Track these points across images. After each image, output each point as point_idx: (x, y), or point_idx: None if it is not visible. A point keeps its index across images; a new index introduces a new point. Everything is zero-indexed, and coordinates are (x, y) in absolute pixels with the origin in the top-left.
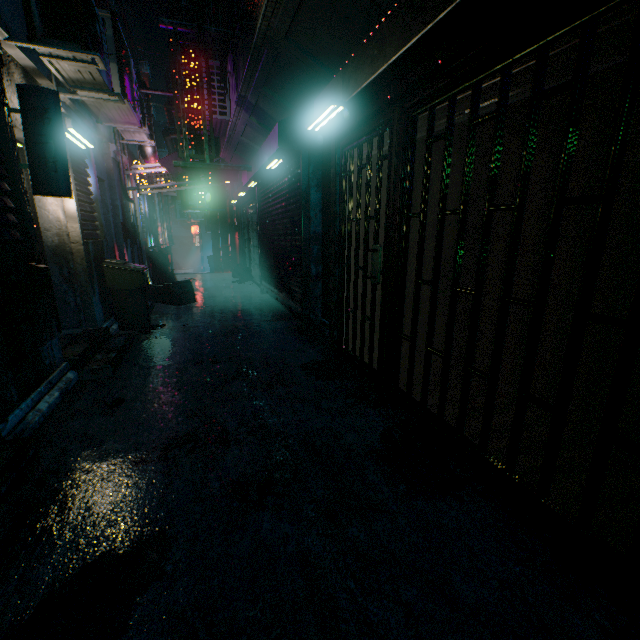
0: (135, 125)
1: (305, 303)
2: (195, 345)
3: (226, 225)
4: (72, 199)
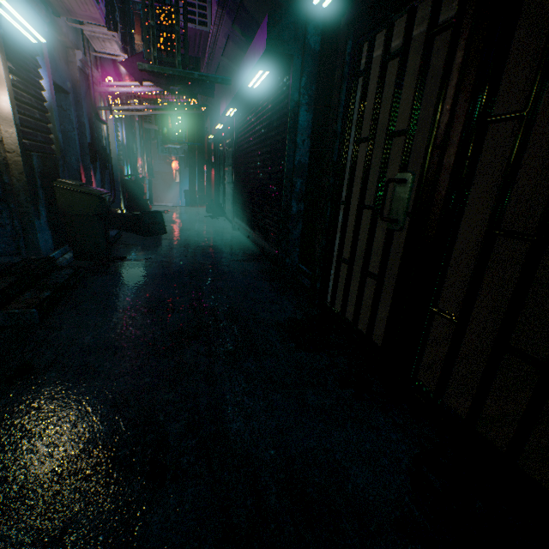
0: (99, 22)
1: (281, 245)
2: (152, 285)
3: (203, 161)
4: (5, 95)
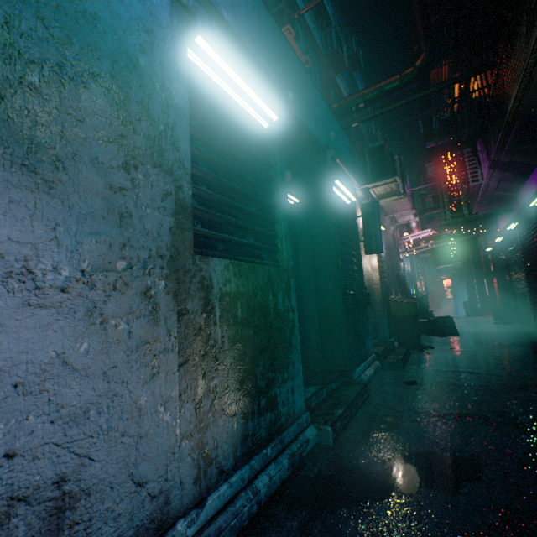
0: (407, 210)
1: None
2: (466, 362)
3: (480, 272)
4: (375, 259)
